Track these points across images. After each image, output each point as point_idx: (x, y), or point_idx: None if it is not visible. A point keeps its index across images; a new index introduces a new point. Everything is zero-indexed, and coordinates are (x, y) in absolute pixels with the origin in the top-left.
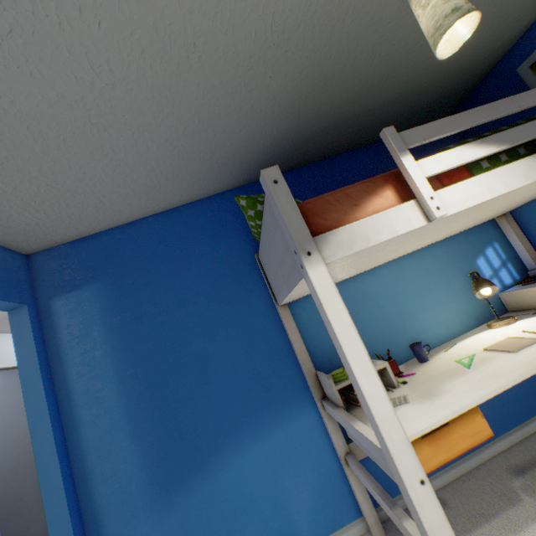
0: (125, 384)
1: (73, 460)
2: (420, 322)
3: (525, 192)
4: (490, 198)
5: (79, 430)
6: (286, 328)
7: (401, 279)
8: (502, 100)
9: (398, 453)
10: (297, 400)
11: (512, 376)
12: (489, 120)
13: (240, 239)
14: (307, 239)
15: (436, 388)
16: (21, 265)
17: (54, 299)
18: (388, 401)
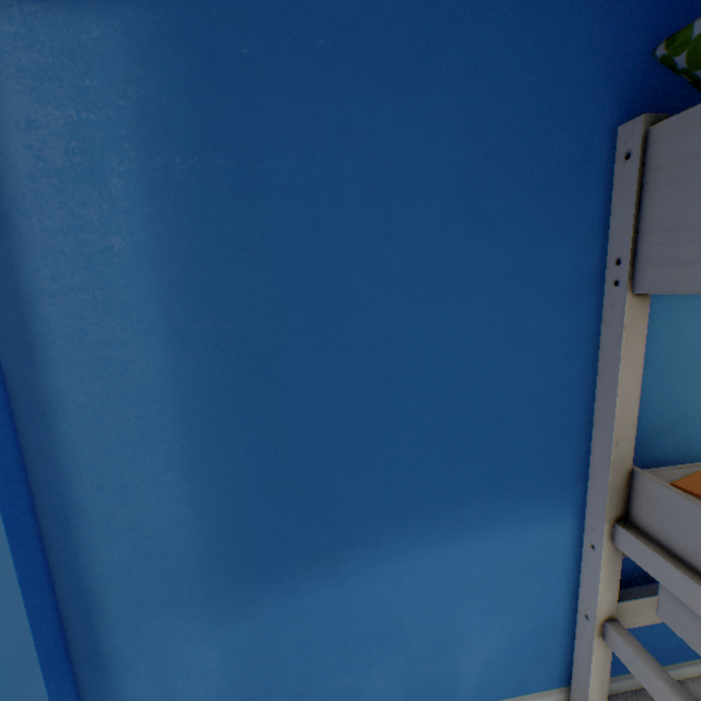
0: (184, 351)
1: (35, 479)
2: None
3: None
4: None
5: (54, 420)
6: (620, 355)
7: None
8: None
9: None
10: (548, 498)
11: None
12: None
13: (597, 51)
14: None
15: None
16: None
17: None
18: None
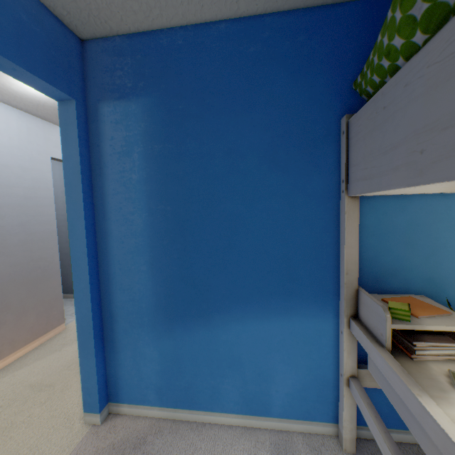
0: (153, 217)
1: (100, 262)
2: None
3: None
4: None
5: (108, 241)
6: (344, 226)
7: None
8: None
9: None
10: (318, 303)
11: None
12: None
13: (330, 88)
14: None
15: None
16: (73, 49)
17: (102, 103)
18: None
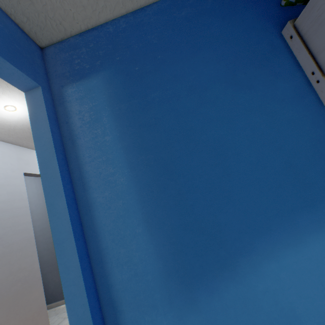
0: (135, 170)
1: (88, 240)
2: None
3: None
4: None
5: (93, 212)
6: None
7: None
8: None
9: None
10: None
11: None
12: None
13: (258, 17)
14: None
15: None
16: (35, 51)
17: (65, 87)
18: None
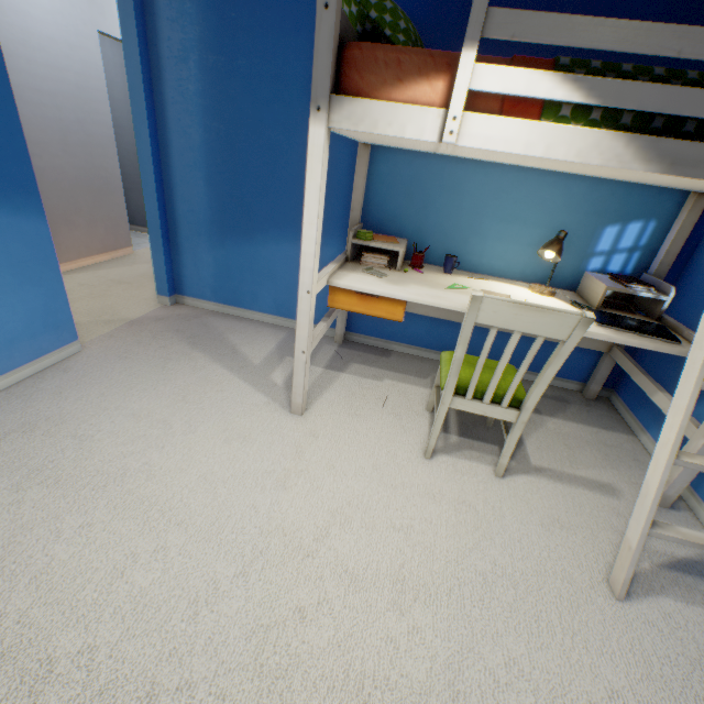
0: (208, 135)
1: (164, 172)
2: (485, 247)
3: (625, 173)
4: (519, 153)
5: (170, 152)
6: (356, 170)
7: (507, 194)
8: (673, 25)
9: (304, 273)
10: (336, 237)
11: (443, 303)
12: (620, 51)
13: None
14: (324, 94)
15: (407, 283)
16: None
17: None
18: (314, 246)
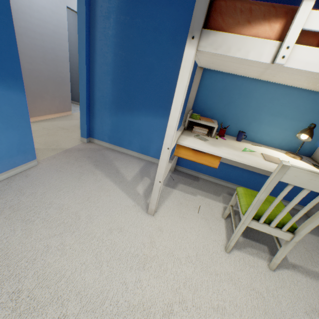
0: (116, 57)
1: (91, 75)
2: (260, 128)
3: None
4: None
5: (95, 65)
6: (193, 81)
7: (277, 100)
8: None
9: (167, 137)
10: None
11: (245, 161)
12: None
13: None
14: (198, 28)
15: (220, 146)
16: None
17: None
18: (176, 122)
